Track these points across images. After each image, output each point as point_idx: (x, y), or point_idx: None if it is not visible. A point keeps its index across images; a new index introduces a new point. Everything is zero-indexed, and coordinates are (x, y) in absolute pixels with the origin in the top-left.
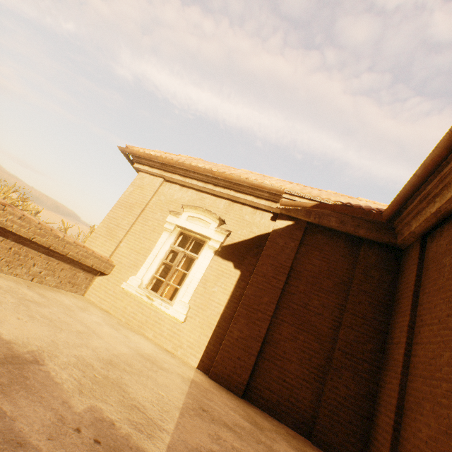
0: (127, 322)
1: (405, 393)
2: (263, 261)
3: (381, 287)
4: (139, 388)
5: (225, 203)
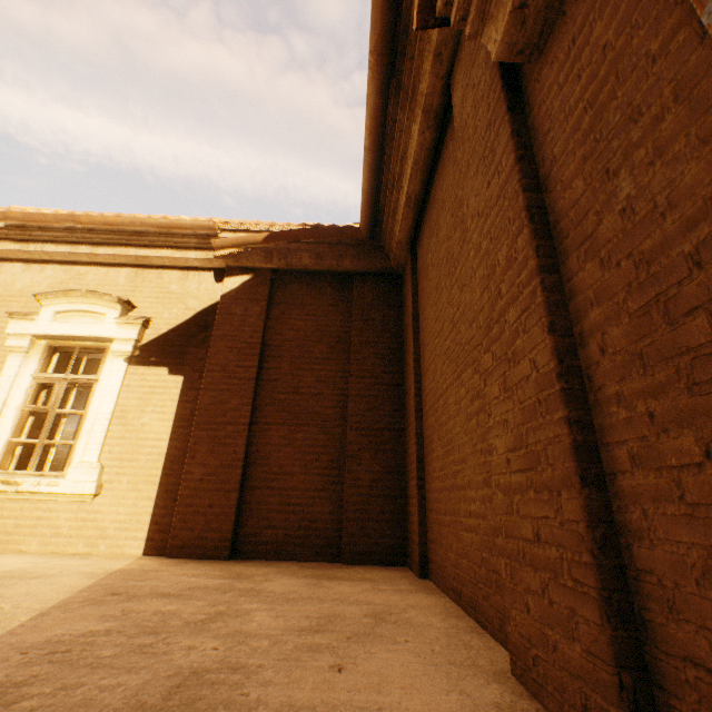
0: None
1: (424, 440)
2: (216, 348)
3: (386, 330)
4: None
5: (128, 274)
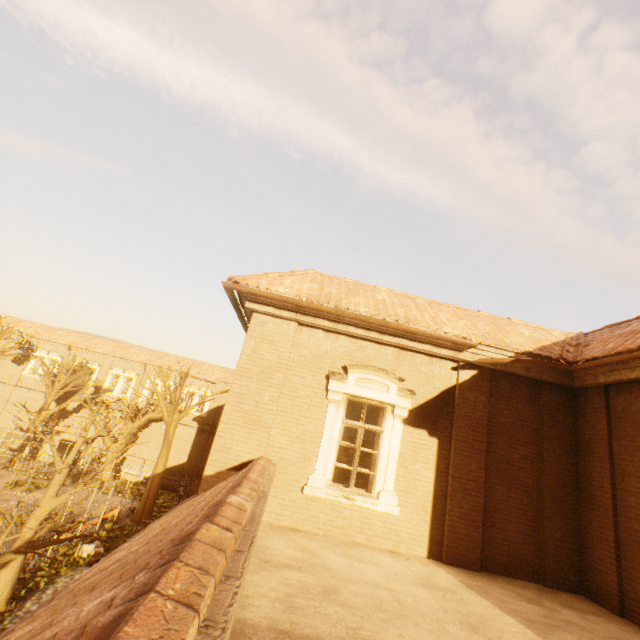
0: (326, 533)
1: (618, 530)
2: (459, 423)
3: (566, 430)
4: (515, 639)
5: (393, 352)
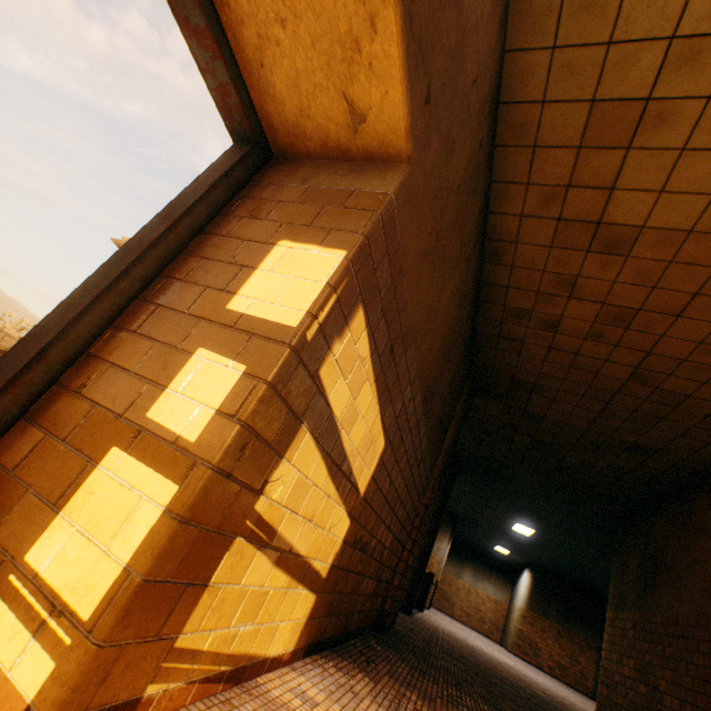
0: None
1: None
2: None
3: None
4: None
5: None
